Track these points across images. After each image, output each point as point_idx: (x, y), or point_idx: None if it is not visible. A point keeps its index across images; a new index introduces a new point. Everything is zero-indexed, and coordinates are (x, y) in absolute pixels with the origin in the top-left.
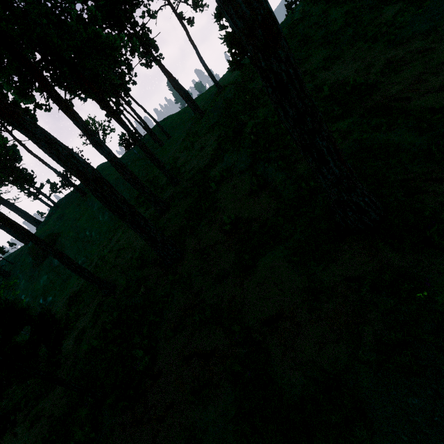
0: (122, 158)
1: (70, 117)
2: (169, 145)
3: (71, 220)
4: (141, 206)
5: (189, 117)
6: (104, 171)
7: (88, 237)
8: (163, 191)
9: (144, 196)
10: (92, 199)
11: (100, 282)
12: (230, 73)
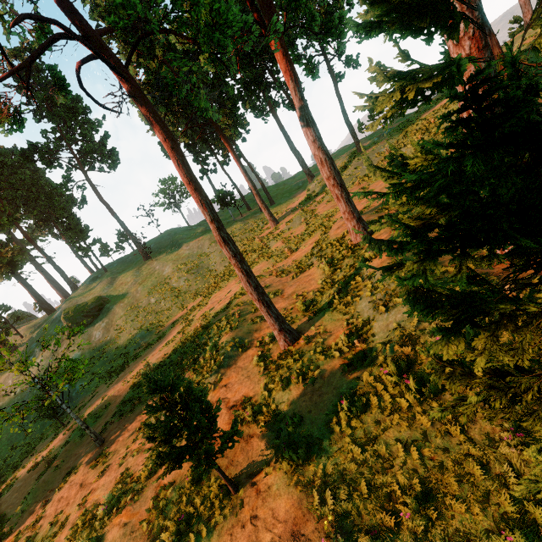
0: (200, 224)
1: (290, 77)
2: (276, 209)
3: (128, 284)
4: (263, 260)
5: (295, 187)
6: (177, 234)
7: (153, 305)
8: (304, 240)
9: (346, 209)
10: (162, 262)
11: (282, 320)
12: (347, 149)
